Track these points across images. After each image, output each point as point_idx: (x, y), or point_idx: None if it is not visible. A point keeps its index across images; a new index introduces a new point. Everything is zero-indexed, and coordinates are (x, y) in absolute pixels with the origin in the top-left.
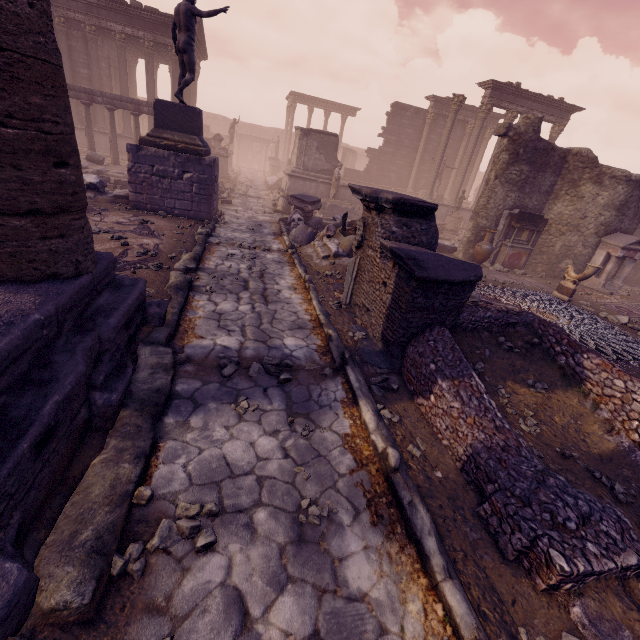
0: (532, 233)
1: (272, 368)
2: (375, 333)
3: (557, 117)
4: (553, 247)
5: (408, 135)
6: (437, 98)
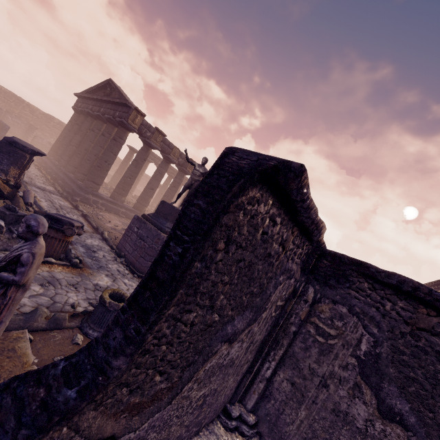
0: None
1: (42, 187)
2: None
3: None
4: None
5: None
6: None
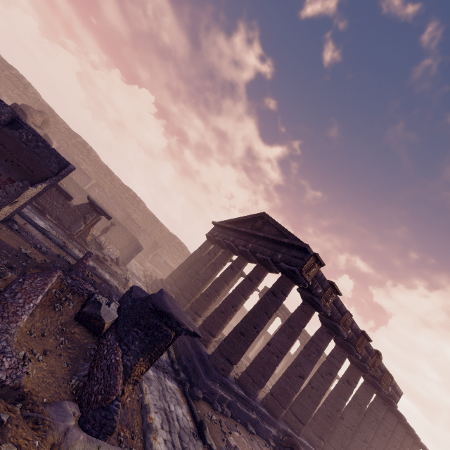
0: None
1: None
2: None
3: None
4: None
5: None
6: None
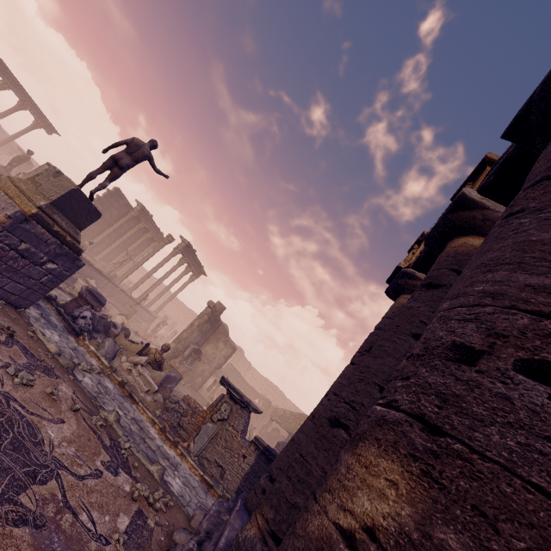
0: (194, 359)
1: None
2: (230, 486)
3: (197, 273)
4: (197, 369)
5: (112, 213)
6: (144, 208)
